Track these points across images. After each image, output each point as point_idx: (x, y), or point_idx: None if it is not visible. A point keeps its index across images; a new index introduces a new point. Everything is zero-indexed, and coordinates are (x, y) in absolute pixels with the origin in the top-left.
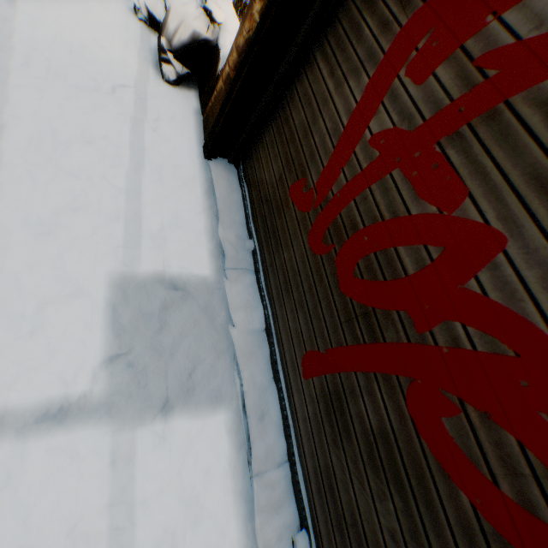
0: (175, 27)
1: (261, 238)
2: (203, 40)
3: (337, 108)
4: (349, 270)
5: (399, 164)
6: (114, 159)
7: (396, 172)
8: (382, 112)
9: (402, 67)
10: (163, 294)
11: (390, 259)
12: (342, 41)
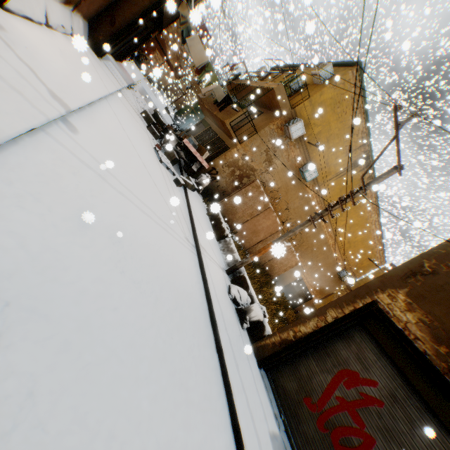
0: (254, 315)
1: (288, 414)
2: (260, 320)
3: (321, 378)
4: (336, 439)
5: (346, 408)
6: (250, 373)
7: (346, 410)
8: (338, 390)
9: (341, 380)
10: (276, 441)
11: (349, 438)
12: (319, 358)
